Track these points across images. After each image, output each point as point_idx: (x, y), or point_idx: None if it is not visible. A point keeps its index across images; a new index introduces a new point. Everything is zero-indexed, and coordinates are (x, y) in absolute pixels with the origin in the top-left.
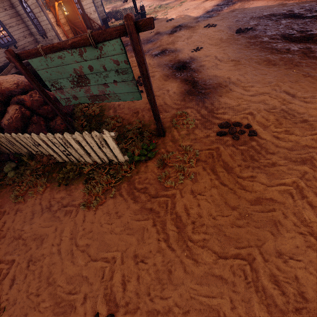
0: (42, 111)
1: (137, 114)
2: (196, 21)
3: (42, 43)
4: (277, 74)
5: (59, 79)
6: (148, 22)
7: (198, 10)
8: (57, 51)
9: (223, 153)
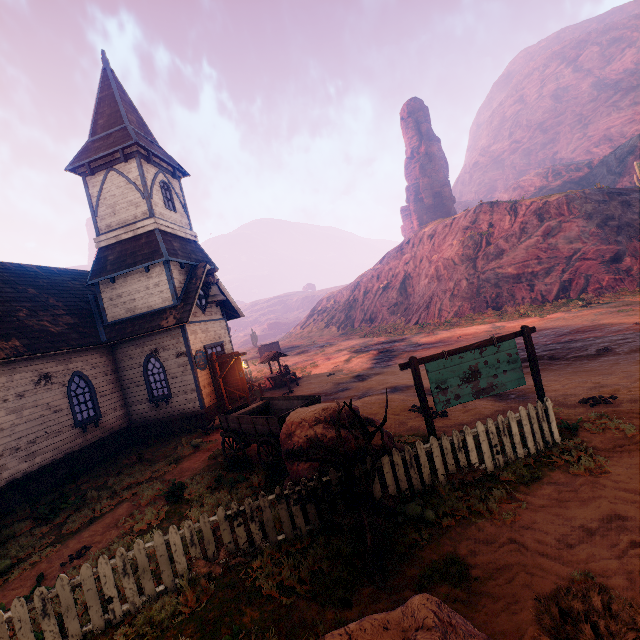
0: (388, 433)
1: (483, 422)
2: (376, 369)
3: (142, 415)
4: (553, 375)
5: (449, 378)
6: (533, 329)
7: (357, 364)
8: (460, 353)
9: (620, 410)
